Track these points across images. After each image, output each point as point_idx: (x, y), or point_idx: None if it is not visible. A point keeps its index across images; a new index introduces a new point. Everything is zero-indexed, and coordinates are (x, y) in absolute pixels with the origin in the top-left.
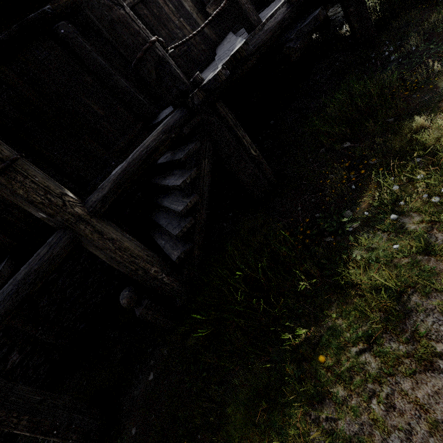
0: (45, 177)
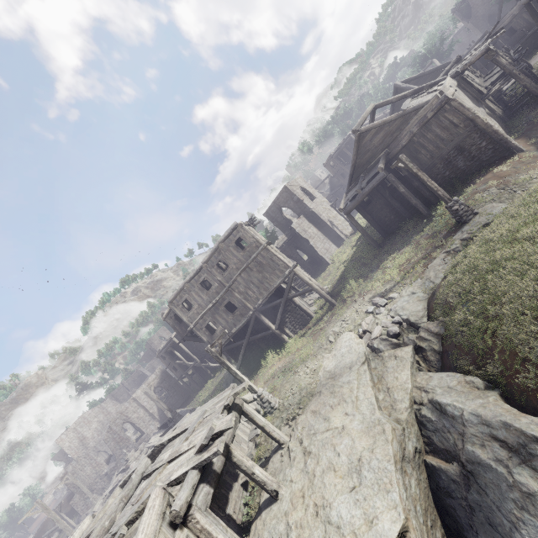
0: (485, 68)
